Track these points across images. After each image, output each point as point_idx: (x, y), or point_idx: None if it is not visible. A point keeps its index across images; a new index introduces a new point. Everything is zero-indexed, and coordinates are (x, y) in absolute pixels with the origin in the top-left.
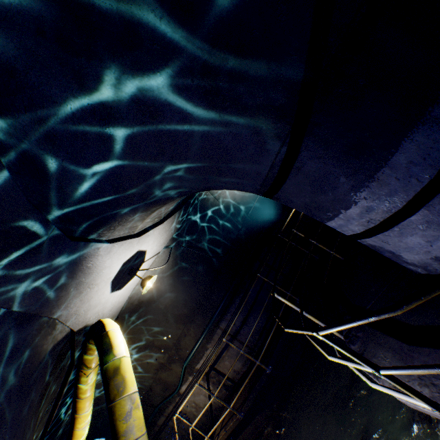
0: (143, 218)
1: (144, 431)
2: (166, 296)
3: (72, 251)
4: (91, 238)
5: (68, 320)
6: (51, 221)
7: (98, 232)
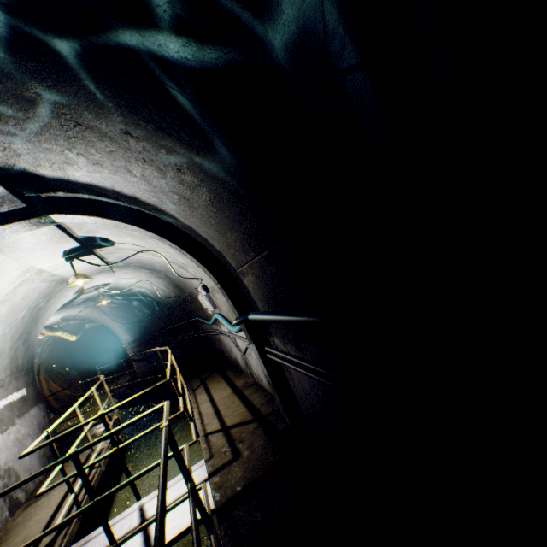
0: None
1: None
2: (99, 319)
3: None
4: None
5: None
6: None
7: None
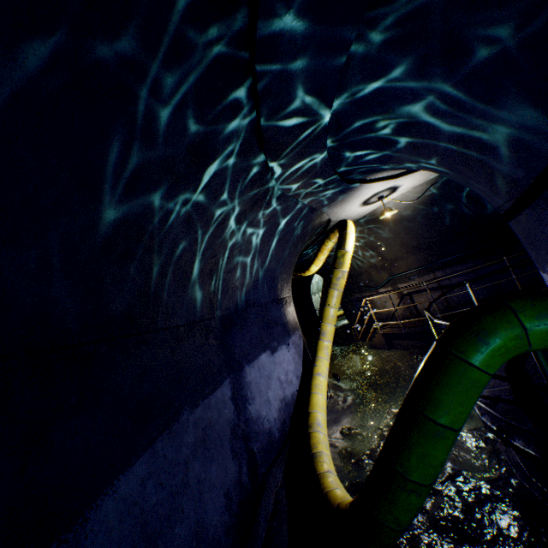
0: None
1: (341, 290)
2: (403, 222)
3: (345, 188)
4: (359, 179)
5: (330, 215)
6: (341, 174)
7: (365, 177)
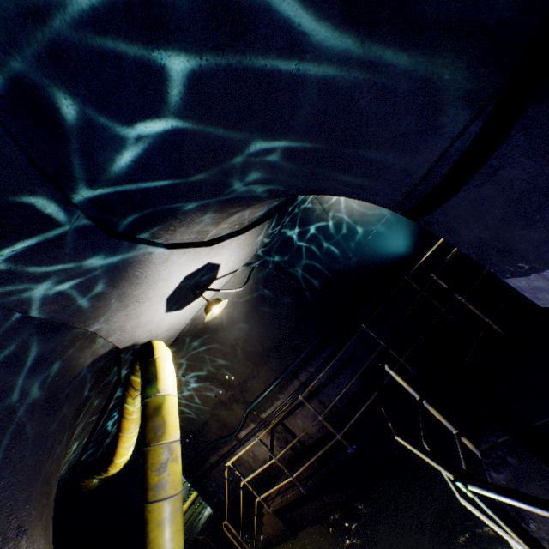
0: (217, 221)
1: (178, 490)
2: (237, 326)
3: (111, 251)
4: (141, 238)
5: (110, 335)
6: (79, 204)
7: (151, 230)
